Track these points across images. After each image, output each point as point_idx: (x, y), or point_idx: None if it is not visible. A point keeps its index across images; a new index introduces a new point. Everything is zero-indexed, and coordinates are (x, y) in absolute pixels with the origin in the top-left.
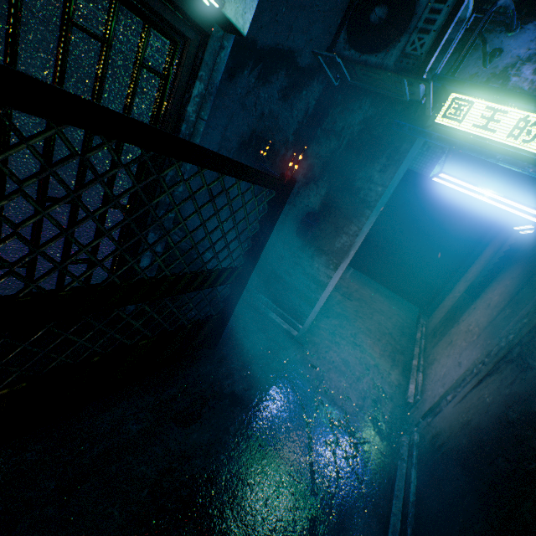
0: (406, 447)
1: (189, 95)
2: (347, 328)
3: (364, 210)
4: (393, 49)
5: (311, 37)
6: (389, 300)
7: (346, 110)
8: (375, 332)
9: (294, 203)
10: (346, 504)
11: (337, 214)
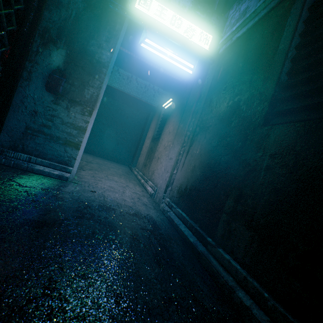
0: (167, 206)
1: None
2: (100, 174)
3: (102, 69)
4: None
5: None
6: (113, 163)
7: None
8: (116, 174)
9: (36, 61)
10: (163, 242)
11: (82, 72)
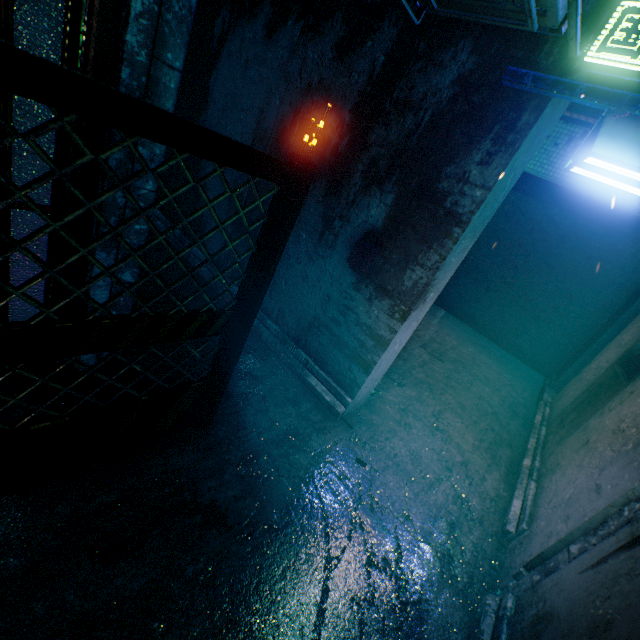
0: (491, 619)
1: (126, 11)
2: (428, 403)
3: (451, 228)
4: None
5: None
6: (500, 363)
7: (431, 64)
8: (471, 411)
9: (348, 217)
10: None
11: (410, 235)
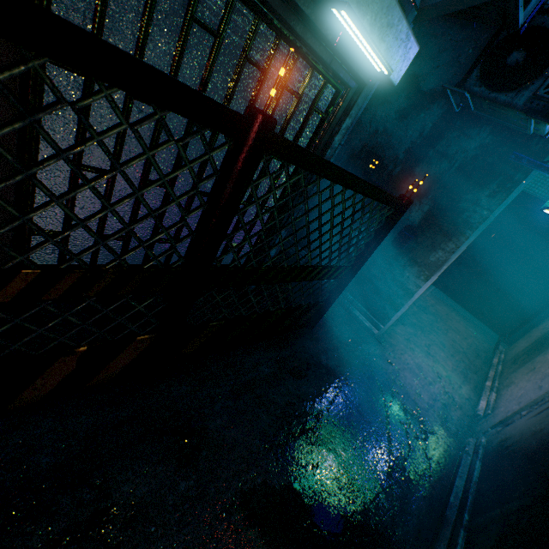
0: (472, 446)
1: (339, 128)
2: (421, 338)
3: (465, 230)
4: (525, 90)
5: (438, 64)
6: (465, 321)
7: (462, 135)
8: (449, 348)
9: None
10: (415, 468)
11: (437, 231)
